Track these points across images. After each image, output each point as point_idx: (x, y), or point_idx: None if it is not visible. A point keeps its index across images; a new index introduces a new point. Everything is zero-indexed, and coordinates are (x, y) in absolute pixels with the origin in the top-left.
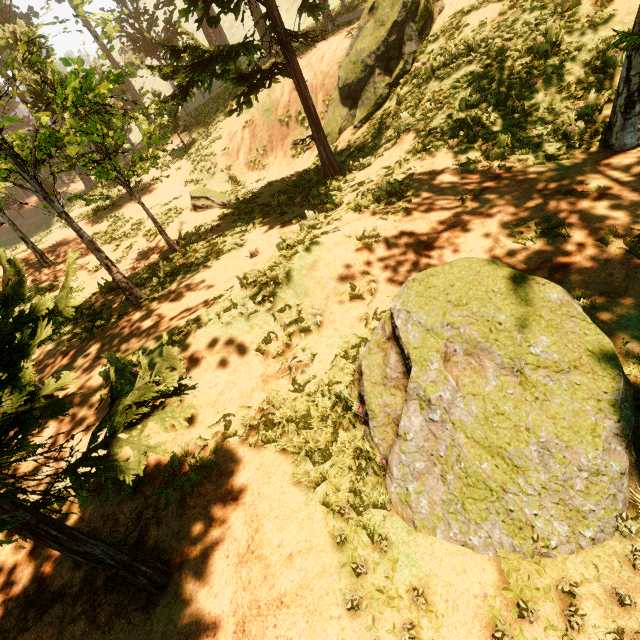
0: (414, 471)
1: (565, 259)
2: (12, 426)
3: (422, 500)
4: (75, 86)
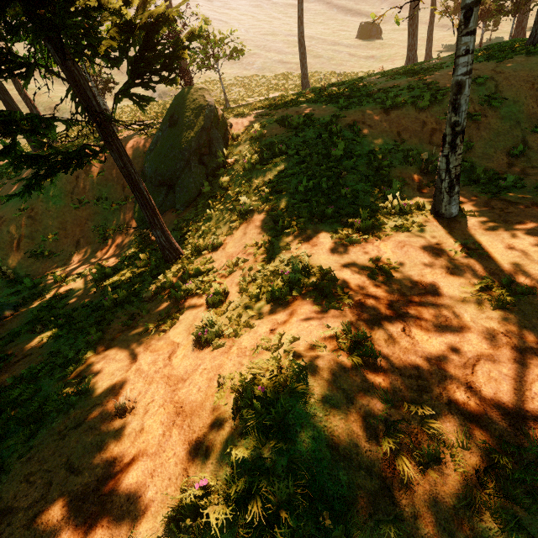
0: None
1: None
2: None
3: None
4: None
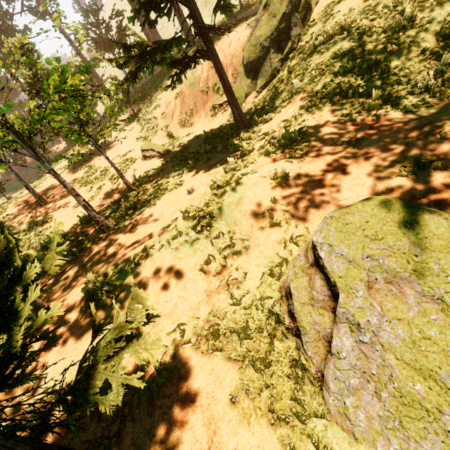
0: (349, 387)
1: (446, 189)
2: (14, 359)
3: (359, 414)
4: (55, 78)
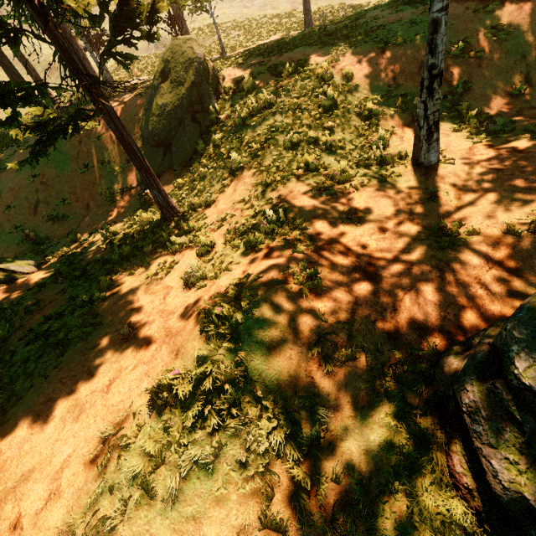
0: None
1: (501, 254)
2: None
3: None
4: None
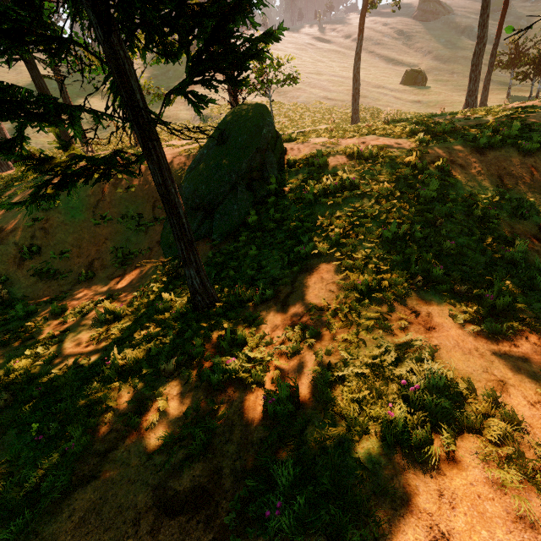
0: None
1: None
2: None
3: None
4: None
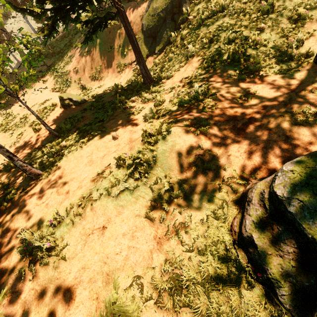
0: None
1: None
2: None
3: None
4: None
